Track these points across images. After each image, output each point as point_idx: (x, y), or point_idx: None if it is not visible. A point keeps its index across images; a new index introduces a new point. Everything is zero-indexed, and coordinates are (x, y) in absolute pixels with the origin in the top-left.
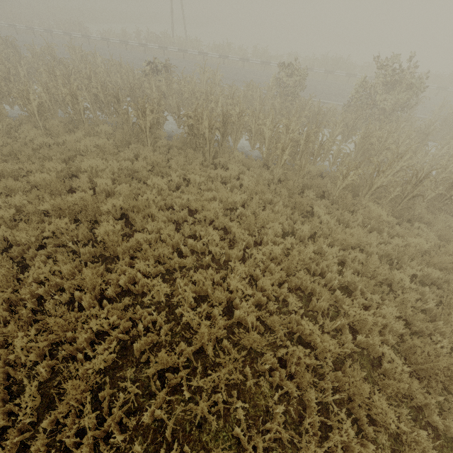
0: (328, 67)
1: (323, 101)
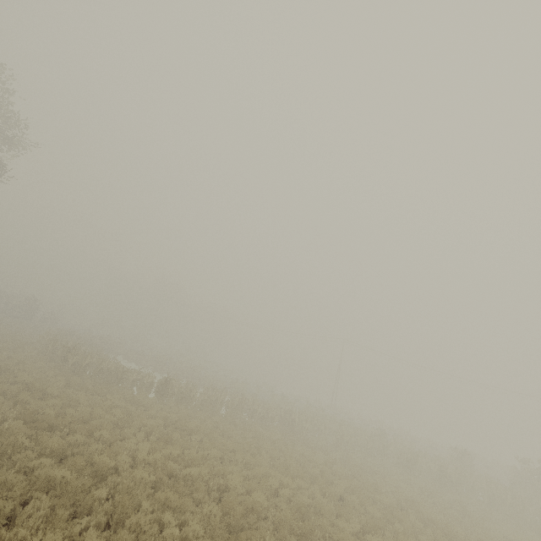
0: None
1: None
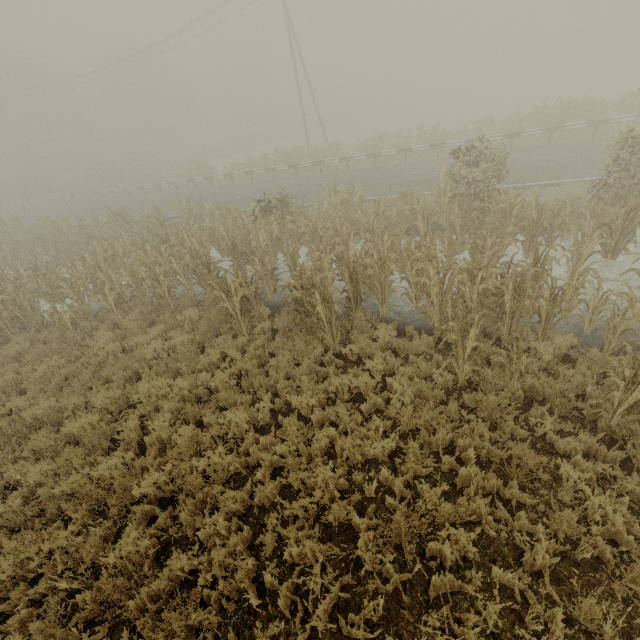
0: (550, 121)
1: (548, 183)
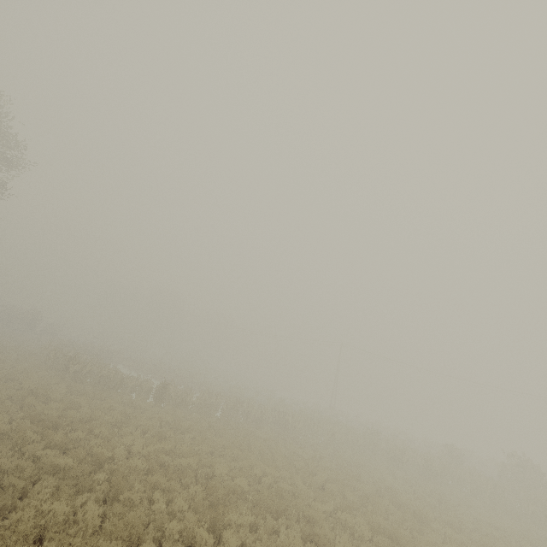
0: None
1: None
